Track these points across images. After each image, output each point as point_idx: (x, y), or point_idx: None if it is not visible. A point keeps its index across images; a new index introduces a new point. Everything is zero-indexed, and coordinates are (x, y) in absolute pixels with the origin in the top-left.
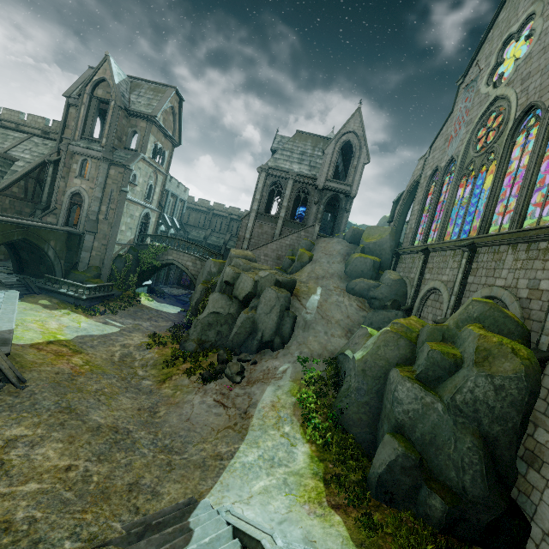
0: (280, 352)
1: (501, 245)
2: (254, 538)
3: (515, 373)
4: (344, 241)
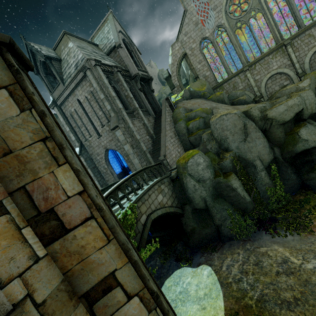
0: None
1: (305, 32)
2: None
3: None
4: (188, 100)
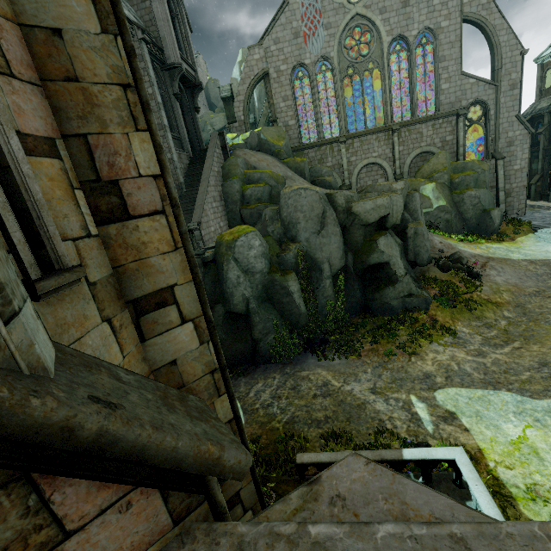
0: None
1: (416, 125)
2: None
3: (489, 167)
4: (253, 150)
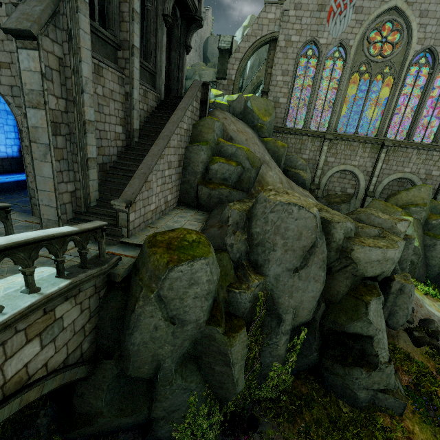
0: None
1: (408, 148)
2: None
3: None
4: (235, 117)
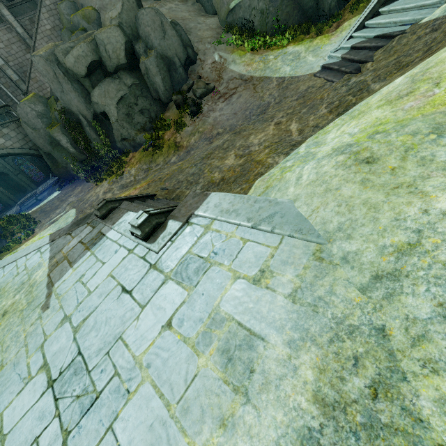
0: (199, 58)
1: None
2: (375, 5)
3: None
4: None
